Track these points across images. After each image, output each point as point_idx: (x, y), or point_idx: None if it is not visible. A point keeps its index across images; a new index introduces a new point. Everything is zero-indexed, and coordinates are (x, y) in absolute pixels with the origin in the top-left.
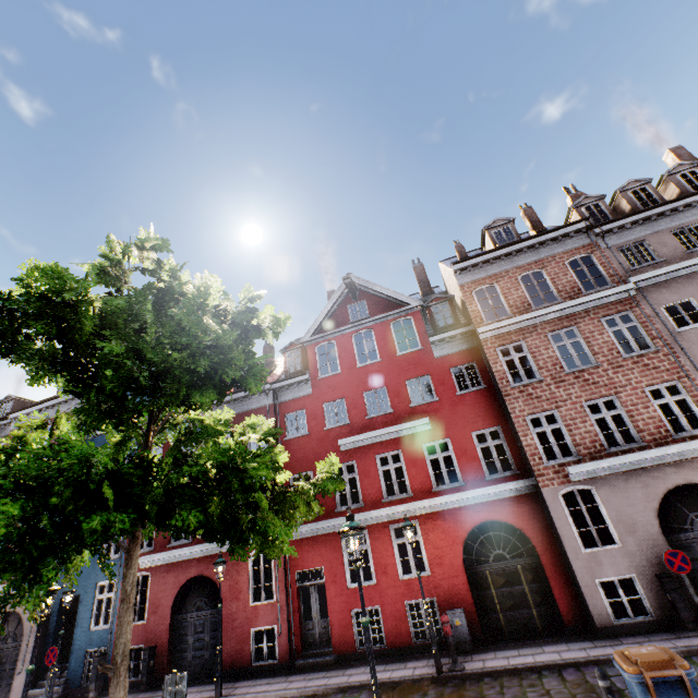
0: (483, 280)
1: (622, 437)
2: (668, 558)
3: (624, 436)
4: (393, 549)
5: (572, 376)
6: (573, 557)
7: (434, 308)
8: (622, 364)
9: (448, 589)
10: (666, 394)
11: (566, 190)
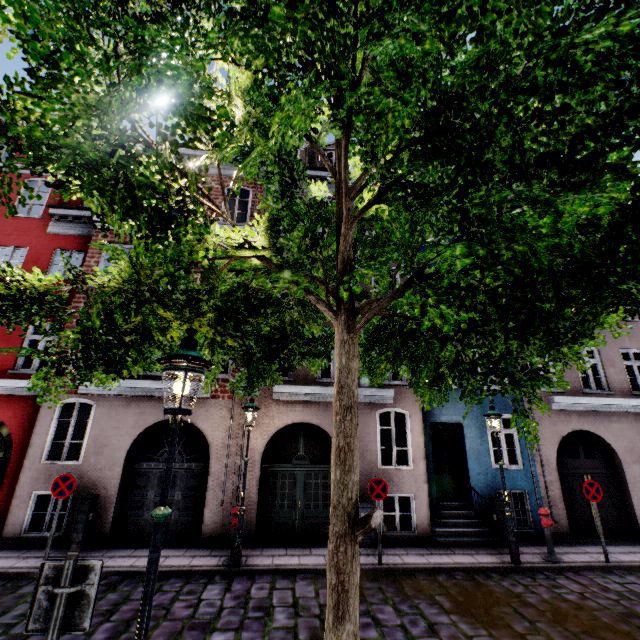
0: None
1: None
2: (58, 482)
3: None
4: None
5: None
6: (27, 466)
7: None
8: None
9: None
10: None
11: None
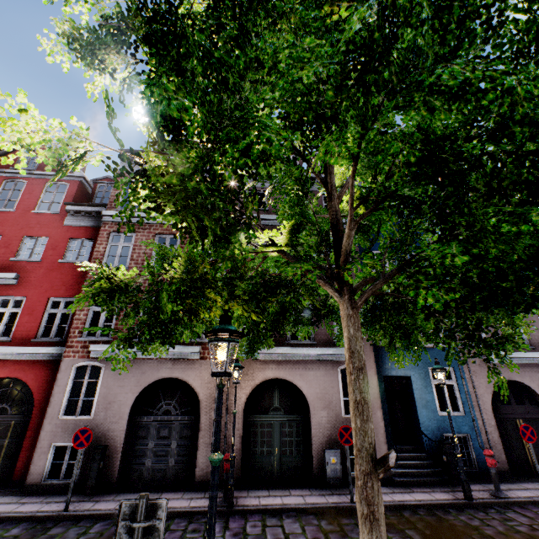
0: None
1: None
2: (77, 434)
3: None
4: None
5: None
6: (47, 421)
7: (101, 186)
8: None
9: None
10: None
11: None
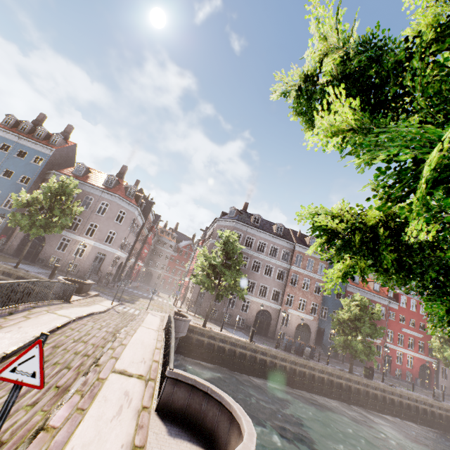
0: None
1: None
2: None
3: None
4: (407, 360)
5: None
6: (439, 378)
7: None
8: None
9: (415, 373)
10: None
11: None
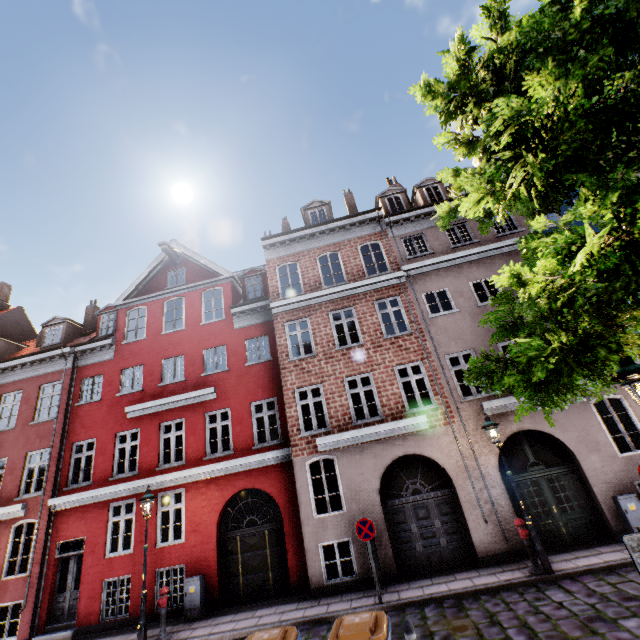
0: (288, 257)
1: (411, 406)
2: (359, 527)
3: (412, 405)
4: (156, 517)
5: (340, 353)
6: (305, 523)
7: (248, 280)
8: (382, 344)
9: (198, 556)
10: (411, 373)
11: (388, 181)
